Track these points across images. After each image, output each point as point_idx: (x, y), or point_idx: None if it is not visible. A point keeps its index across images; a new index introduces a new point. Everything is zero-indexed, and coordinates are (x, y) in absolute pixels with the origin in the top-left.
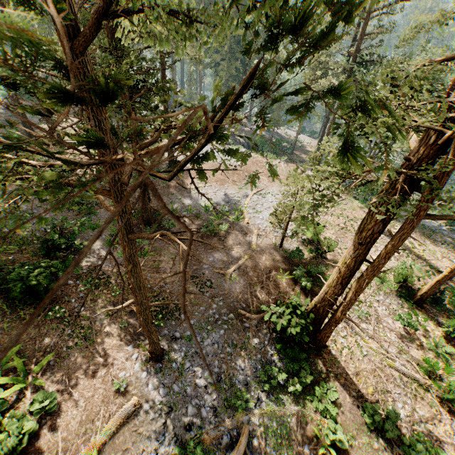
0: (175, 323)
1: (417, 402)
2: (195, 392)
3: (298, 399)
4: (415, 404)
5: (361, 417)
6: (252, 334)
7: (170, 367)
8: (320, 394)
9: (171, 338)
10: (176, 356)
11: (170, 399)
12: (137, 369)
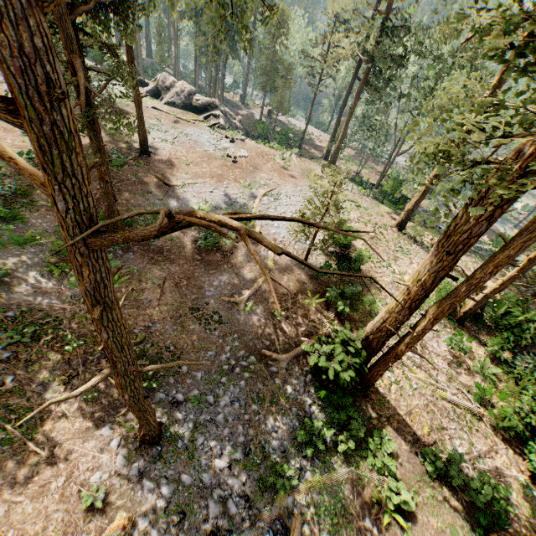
0: (175, 380)
1: (473, 435)
2: (215, 478)
3: (349, 458)
4: (471, 437)
5: (421, 466)
6: (282, 381)
7: (175, 449)
8: (375, 447)
9: (171, 404)
10: (182, 430)
11: (179, 499)
12: (121, 463)
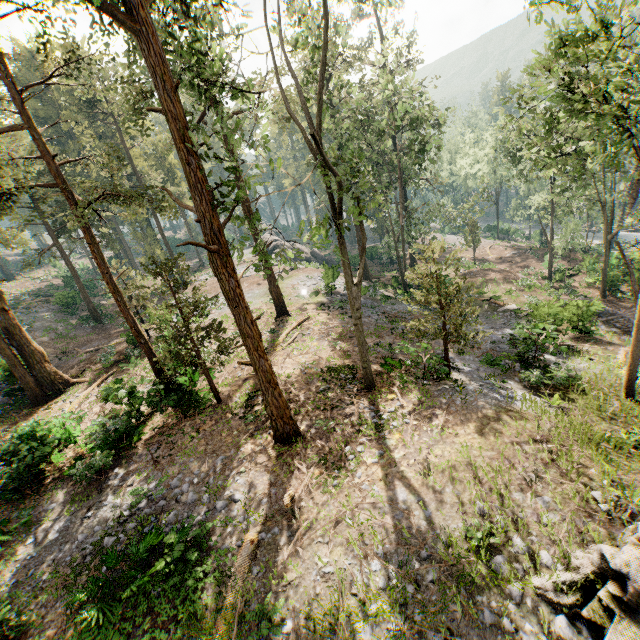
0: None
1: None
2: None
3: None
4: None
5: None
6: None
7: None
8: None
9: None
10: None
11: None
12: None
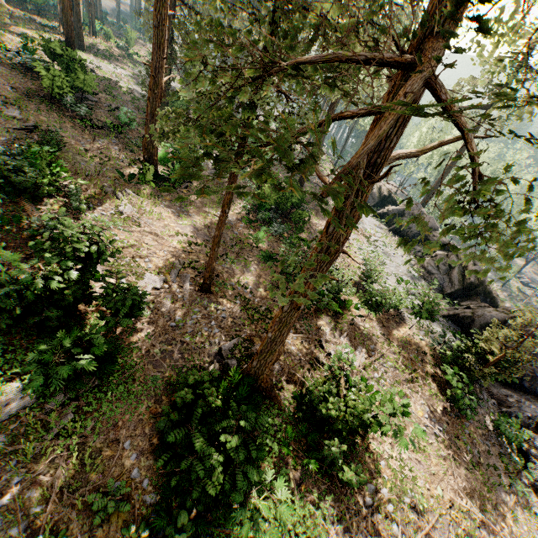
0: None
1: None
2: None
3: None
4: None
5: None
6: None
7: None
8: None
9: None
10: None
11: None
12: None
